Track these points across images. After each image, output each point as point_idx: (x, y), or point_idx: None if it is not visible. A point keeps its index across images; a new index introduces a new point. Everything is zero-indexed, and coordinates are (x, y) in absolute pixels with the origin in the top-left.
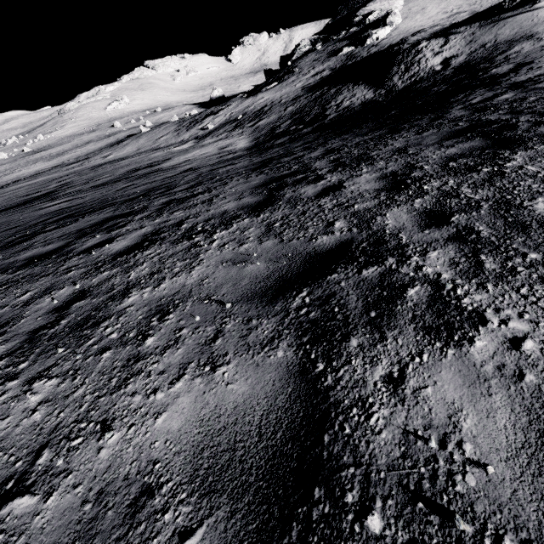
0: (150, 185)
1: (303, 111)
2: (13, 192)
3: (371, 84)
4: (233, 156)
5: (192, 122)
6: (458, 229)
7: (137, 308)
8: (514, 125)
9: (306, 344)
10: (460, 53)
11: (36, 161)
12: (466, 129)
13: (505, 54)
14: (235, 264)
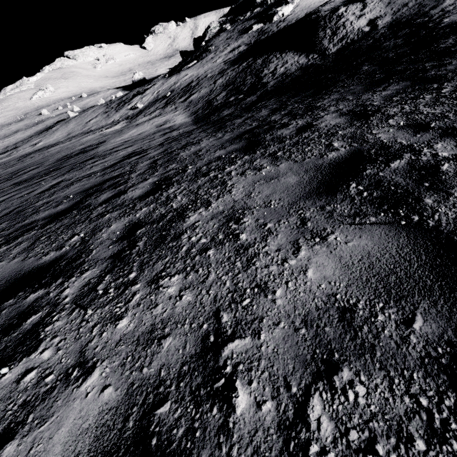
0: (87, 182)
1: (235, 82)
2: None
3: (299, 51)
4: (179, 133)
5: (120, 103)
6: None
7: None
8: None
9: None
10: (383, 14)
11: None
12: None
13: (439, 8)
14: None
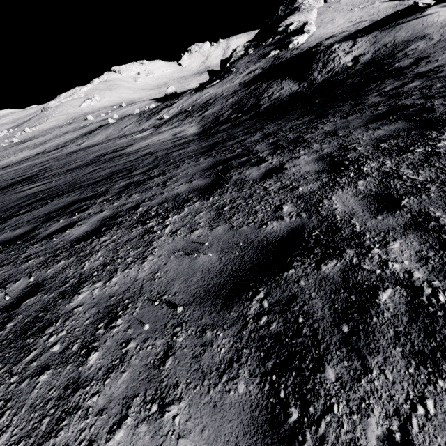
0: (114, 169)
1: (241, 102)
2: (1, 176)
3: (295, 79)
4: (184, 141)
5: (151, 114)
6: (413, 215)
7: (85, 310)
8: (431, 108)
9: (271, 373)
10: (366, 52)
11: (22, 150)
12: (386, 113)
13: (404, 51)
14: (187, 254)
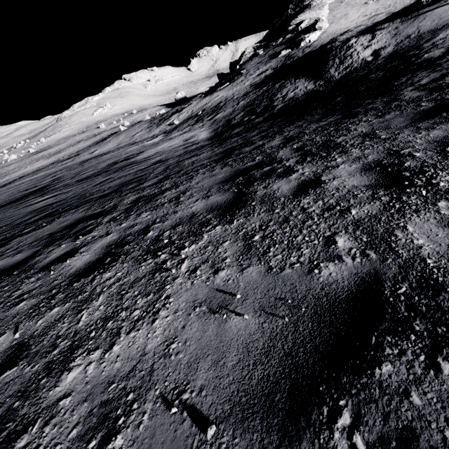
0: (124, 179)
1: (253, 104)
2: (16, 187)
3: (310, 77)
4: (196, 147)
5: (161, 120)
6: None
7: (73, 405)
8: None
9: None
10: (387, 44)
11: (38, 160)
12: (435, 109)
13: (431, 41)
14: (213, 312)
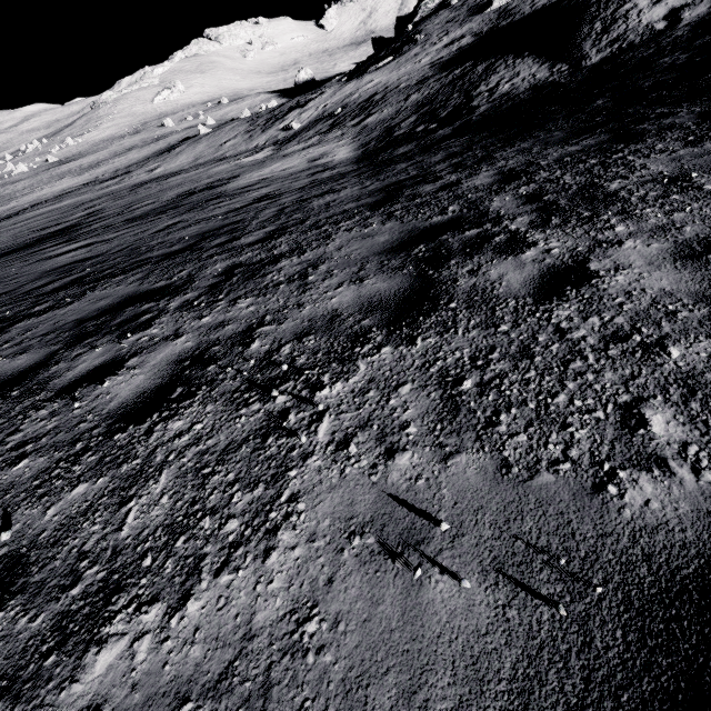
0: (206, 226)
1: (434, 101)
2: (28, 222)
3: (543, 56)
4: (331, 175)
5: (270, 119)
6: None
7: None
8: None
9: None
10: None
11: (62, 176)
12: None
13: None
14: (390, 555)
